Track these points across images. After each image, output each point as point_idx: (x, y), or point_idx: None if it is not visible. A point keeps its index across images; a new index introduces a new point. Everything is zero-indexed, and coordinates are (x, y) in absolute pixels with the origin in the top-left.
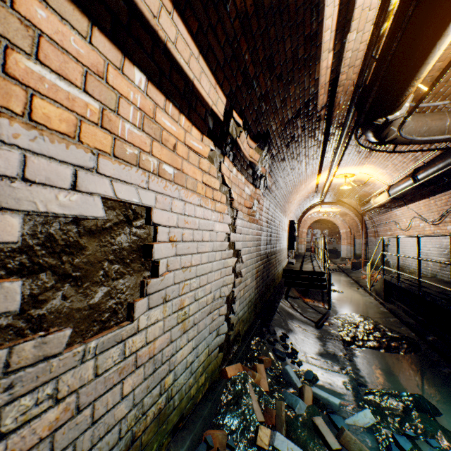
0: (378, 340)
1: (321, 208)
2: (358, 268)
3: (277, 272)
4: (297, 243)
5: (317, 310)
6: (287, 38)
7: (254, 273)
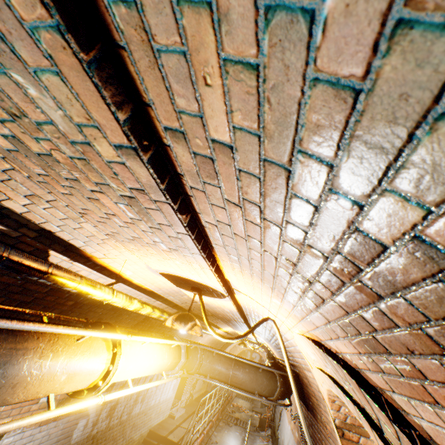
0: None
1: None
2: (264, 428)
3: (126, 441)
4: None
5: None
6: (97, 308)
7: None
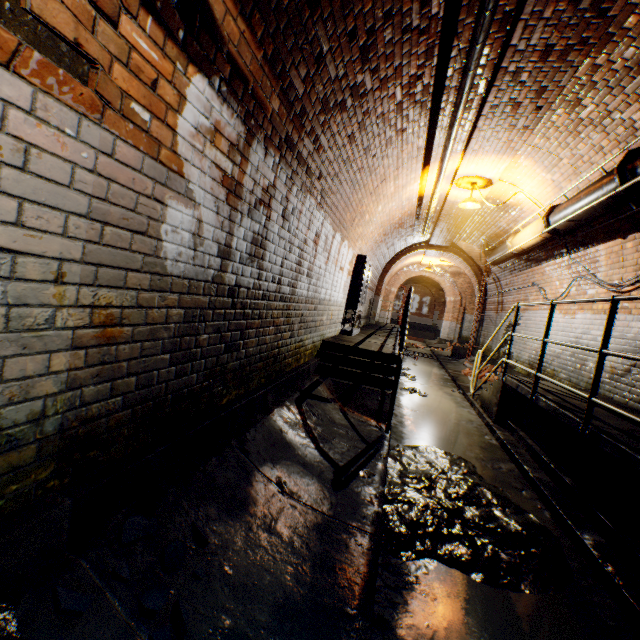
0: (471, 539)
1: (425, 258)
2: (461, 356)
3: (295, 343)
4: (375, 306)
5: (361, 432)
6: None
7: (66, 322)
